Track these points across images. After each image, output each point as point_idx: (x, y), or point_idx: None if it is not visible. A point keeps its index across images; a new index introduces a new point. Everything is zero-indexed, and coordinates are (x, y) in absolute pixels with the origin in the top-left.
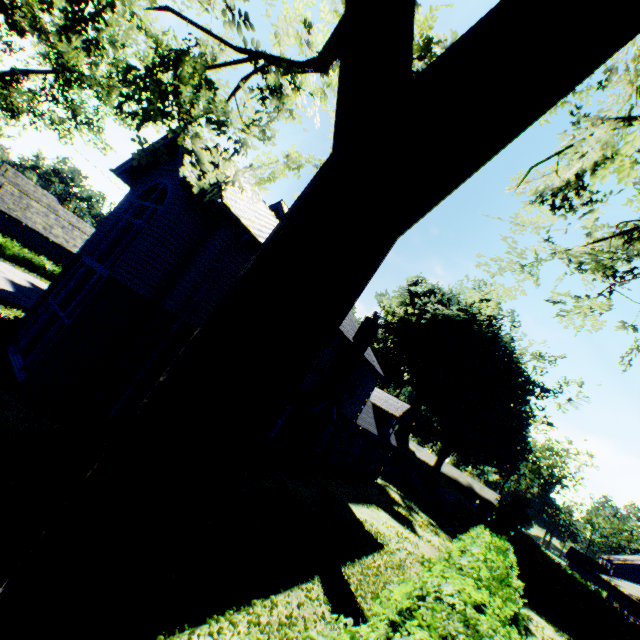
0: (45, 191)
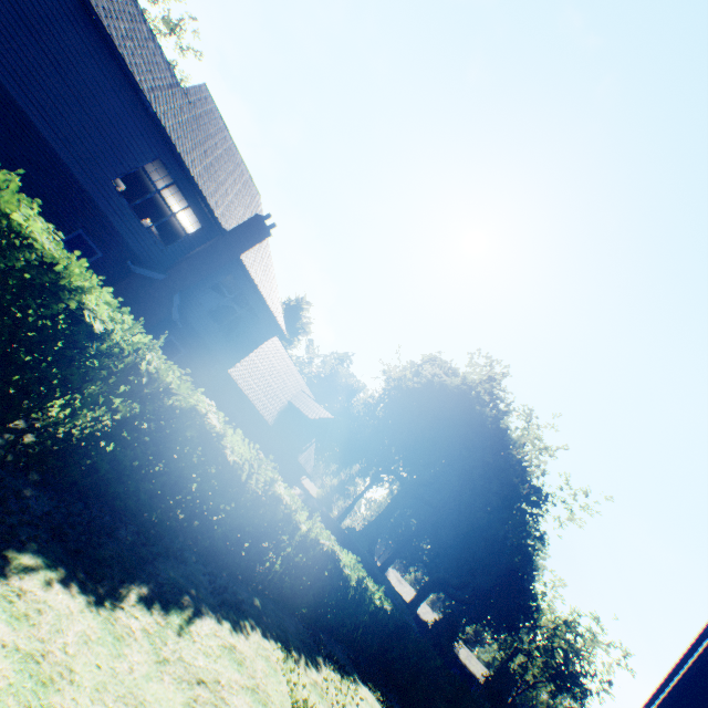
0: None
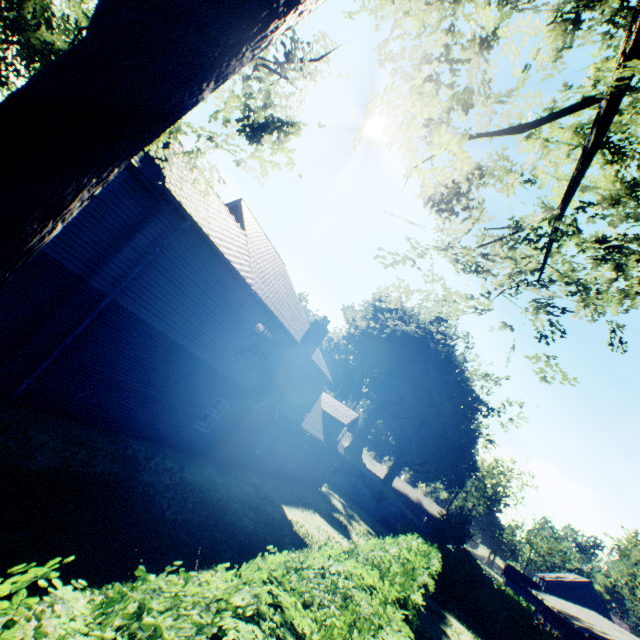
0: None
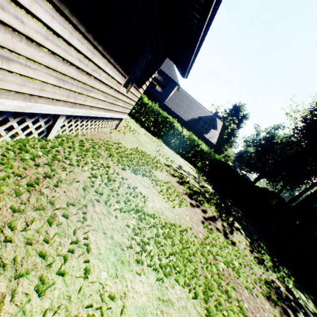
0: None
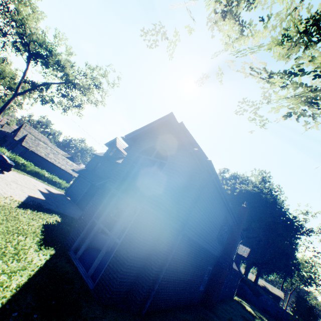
0: (42, 134)
